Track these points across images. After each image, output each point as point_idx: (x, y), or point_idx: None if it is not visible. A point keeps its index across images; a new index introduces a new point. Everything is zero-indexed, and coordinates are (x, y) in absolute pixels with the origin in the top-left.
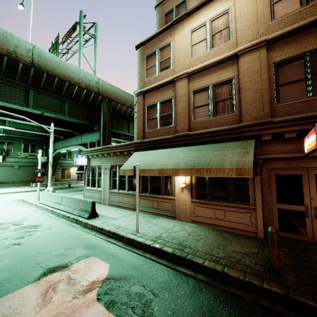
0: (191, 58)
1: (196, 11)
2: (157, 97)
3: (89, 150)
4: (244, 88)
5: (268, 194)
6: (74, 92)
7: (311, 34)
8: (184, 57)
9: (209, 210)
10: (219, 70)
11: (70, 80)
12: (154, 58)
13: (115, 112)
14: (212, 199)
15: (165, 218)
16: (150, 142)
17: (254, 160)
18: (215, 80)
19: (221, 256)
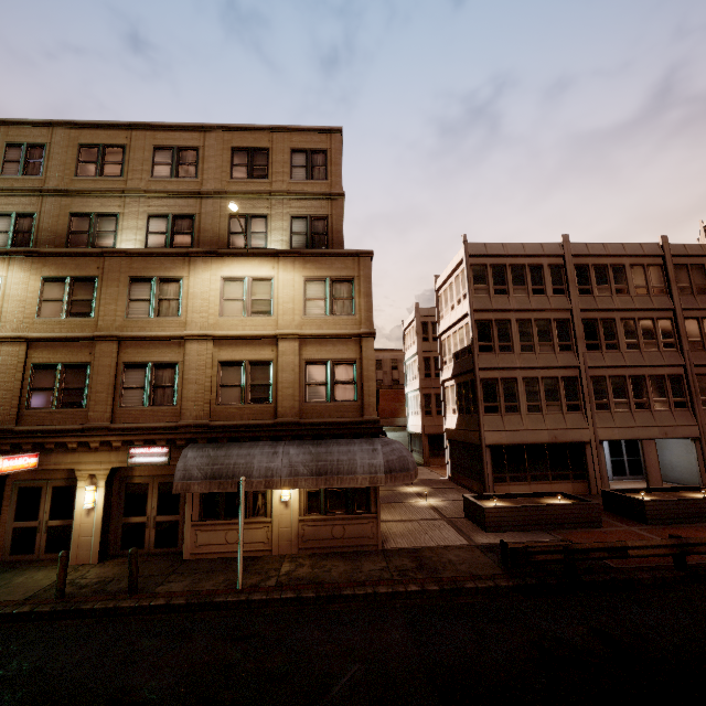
0: None
1: None
2: None
3: None
4: None
5: (7, 512)
6: None
7: (67, 347)
8: None
9: None
10: None
11: None
12: None
13: None
14: None
15: None
16: None
17: None
18: None
19: None
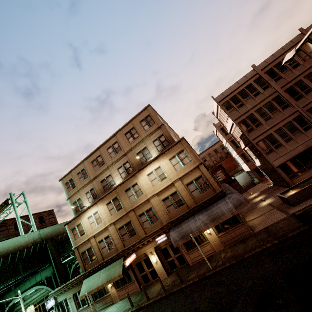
0: (92, 229)
1: (86, 210)
2: (84, 247)
3: (53, 292)
4: (114, 239)
5: (137, 272)
6: (24, 253)
7: (122, 219)
8: (89, 228)
9: (123, 291)
10: (104, 232)
11: (20, 248)
12: (76, 230)
13: (58, 242)
14: (123, 285)
15: (110, 306)
16: (89, 272)
17: (124, 267)
18: (104, 236)
19: (123, 310)
